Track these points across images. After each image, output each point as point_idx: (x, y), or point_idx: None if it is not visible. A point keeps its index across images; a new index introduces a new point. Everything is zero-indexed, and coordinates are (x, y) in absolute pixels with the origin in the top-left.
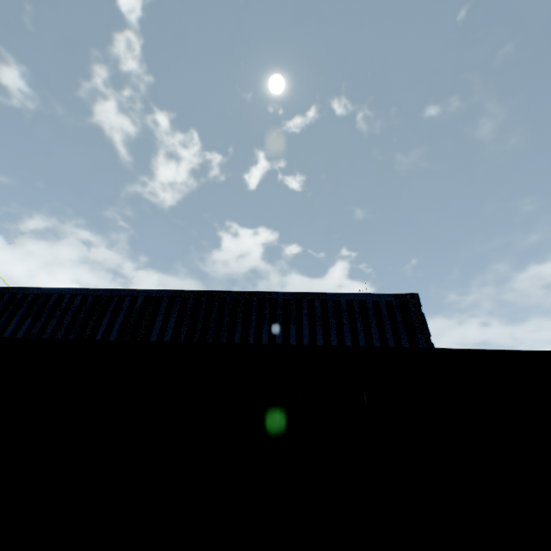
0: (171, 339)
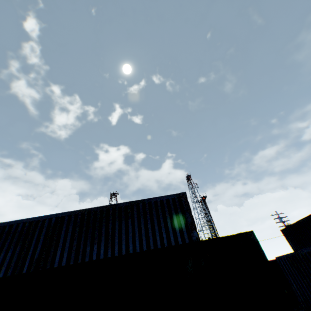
0: (71, 238)
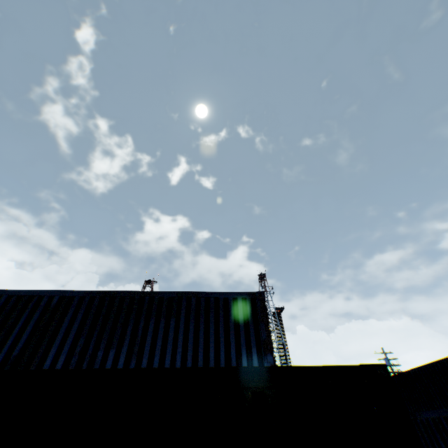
0: (76, 332)
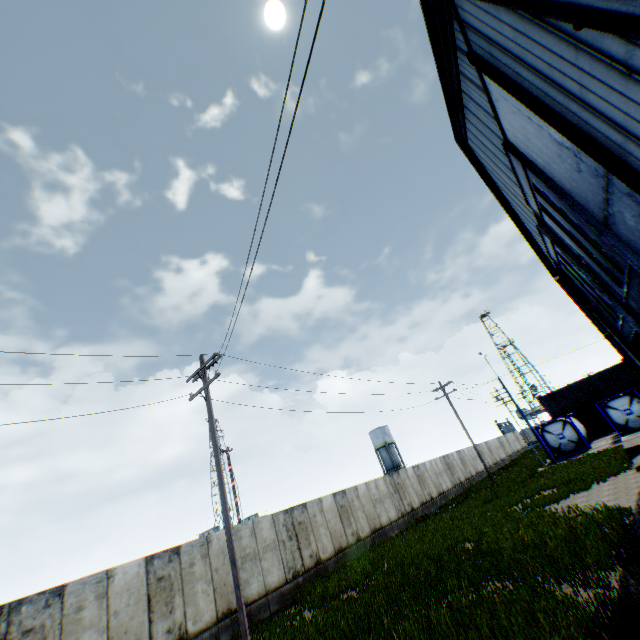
0: (600, 383)
